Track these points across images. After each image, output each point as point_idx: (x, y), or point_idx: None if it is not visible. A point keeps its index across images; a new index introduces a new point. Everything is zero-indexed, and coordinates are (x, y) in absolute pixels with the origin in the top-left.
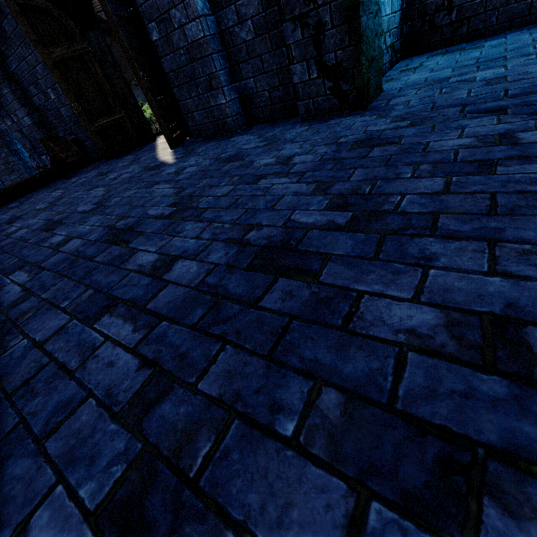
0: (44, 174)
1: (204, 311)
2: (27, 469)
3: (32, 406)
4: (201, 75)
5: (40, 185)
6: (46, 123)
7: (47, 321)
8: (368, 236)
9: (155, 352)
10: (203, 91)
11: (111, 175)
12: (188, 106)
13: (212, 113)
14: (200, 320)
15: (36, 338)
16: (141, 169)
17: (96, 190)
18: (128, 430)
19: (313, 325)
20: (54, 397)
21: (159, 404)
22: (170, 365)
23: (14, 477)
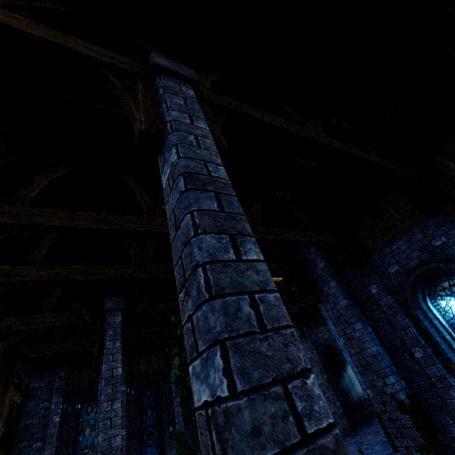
0: None
1: None
2: None
3: None
4: None
5: None
6: None
7: None
8: None
9: None
10: None
11: None
12: None
13: None
14: None
15: None
16: None
17: None
18: None
19: None
20: None
21: None
22: None
23: None
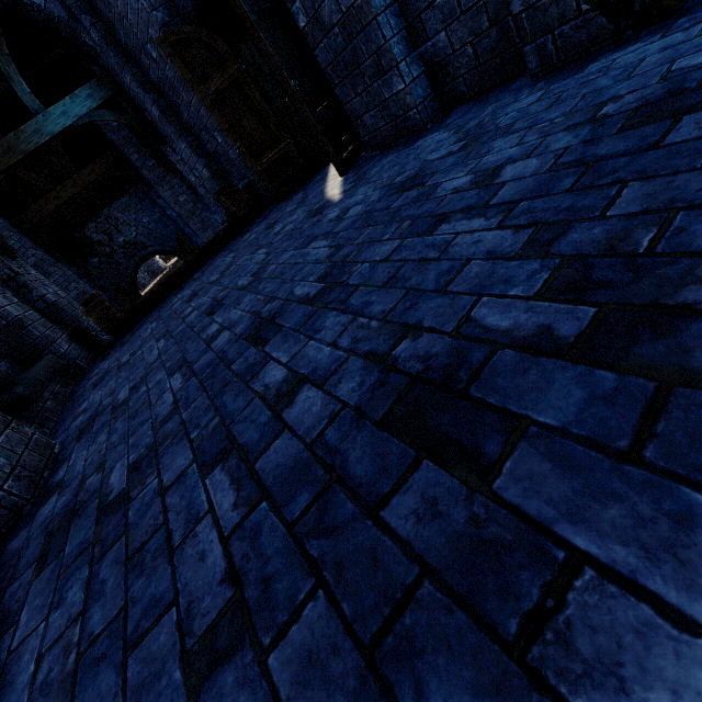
0: (221, 234)
1: (309, 500)
2: (109, 689)
3: (136, 588)
4: (366, 57)
5: (219, 248)
6: (222, 171)
7: (176, 457)
8: (625, 381)
9: (243, 559)
10: (371, 81)
11: (276, 228)
12: (355, 109)
13: (388, 110)
14: (302, 516)
15: (164, 480)
16: (304, 216)
17: (259, 253)
18: (188, 693)
19: (457, 611)
20: (152, 585)
21: (224, 665)
22: (251, 593)
23: (99, 695)
